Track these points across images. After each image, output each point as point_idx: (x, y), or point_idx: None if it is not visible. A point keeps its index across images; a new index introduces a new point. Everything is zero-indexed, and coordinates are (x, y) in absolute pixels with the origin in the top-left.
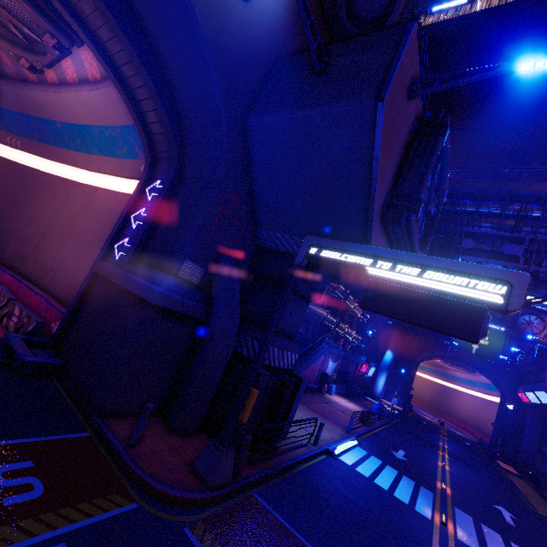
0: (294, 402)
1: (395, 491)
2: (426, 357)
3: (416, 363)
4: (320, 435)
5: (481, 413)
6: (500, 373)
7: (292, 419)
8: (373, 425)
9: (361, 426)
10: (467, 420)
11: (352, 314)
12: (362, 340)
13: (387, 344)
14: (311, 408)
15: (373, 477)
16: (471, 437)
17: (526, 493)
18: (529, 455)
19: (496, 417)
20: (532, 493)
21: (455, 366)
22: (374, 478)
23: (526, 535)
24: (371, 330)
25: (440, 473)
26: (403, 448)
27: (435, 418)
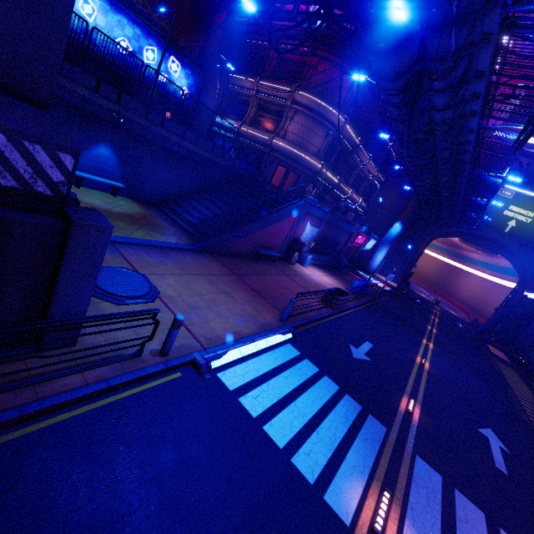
0: (60, 276)
1: (303, 444)
2: (442, 234)
3: (428, 240)
4: (171, 339)
5: (485, 296)
6: (531, 257)
7: (82, 310)
8: (343, 306)
9: (318, 308)
10: (467, 300)
11: (362, 176)
12: (370, 210)
13: (399, 216)
14: (244, 282)
15: (272, 414)
16: (465, 317)
17: (518, 391)
18: (528, 342)
19: (502, 302)
20: (523, 390)
21: (475, 246)
22: (272, 416)
23: (523, 492)
24: (383, 198)
25: (413, 378)
26: (373, 338)
27: (432, 296)
